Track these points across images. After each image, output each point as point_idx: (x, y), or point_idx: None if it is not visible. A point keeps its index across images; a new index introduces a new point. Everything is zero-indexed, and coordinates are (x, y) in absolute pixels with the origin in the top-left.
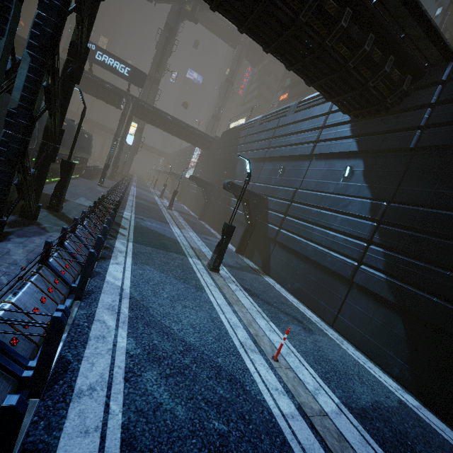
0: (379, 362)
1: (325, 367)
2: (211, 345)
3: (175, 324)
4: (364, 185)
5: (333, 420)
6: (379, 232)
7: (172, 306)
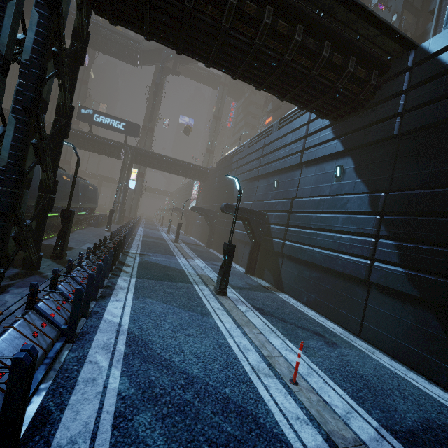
0: (422, 371)
1: (355, 384)
2: (217, 374)
3: (176, 356)
4: (358, 181)
5: None
6: (384, 224)
7: (174, 336)
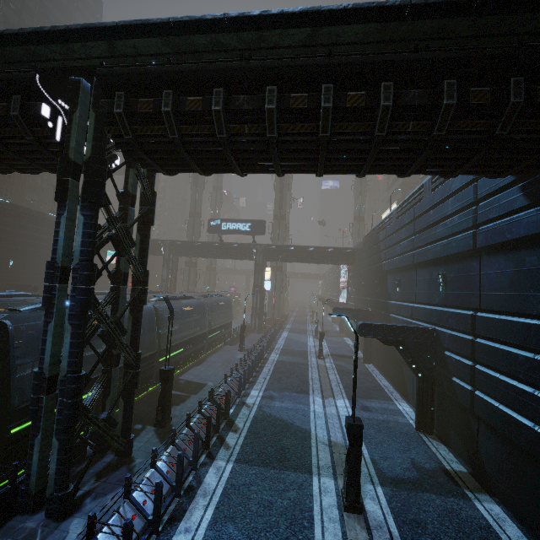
0: None
1: None
2: None
3: None
4: None
5: None
6: None
7: None
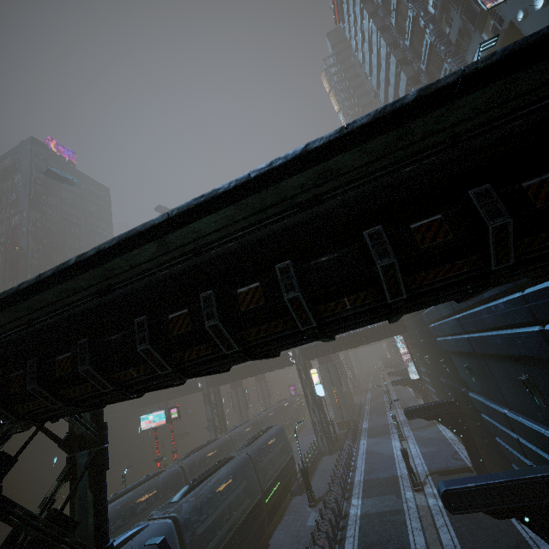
0: None
1: None
2: None
3: None
4: None
5: None
6: None
7: None
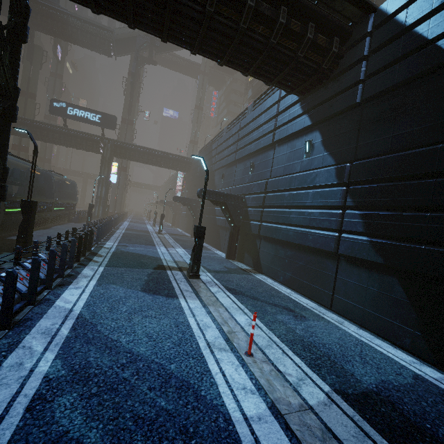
0: (388, 336)
1: (316, 352)
2: (166, 351)
3: (125, 336)
4: (326, 154)
5: (320, 413)
6: (350, 194)
7: (129, 318)
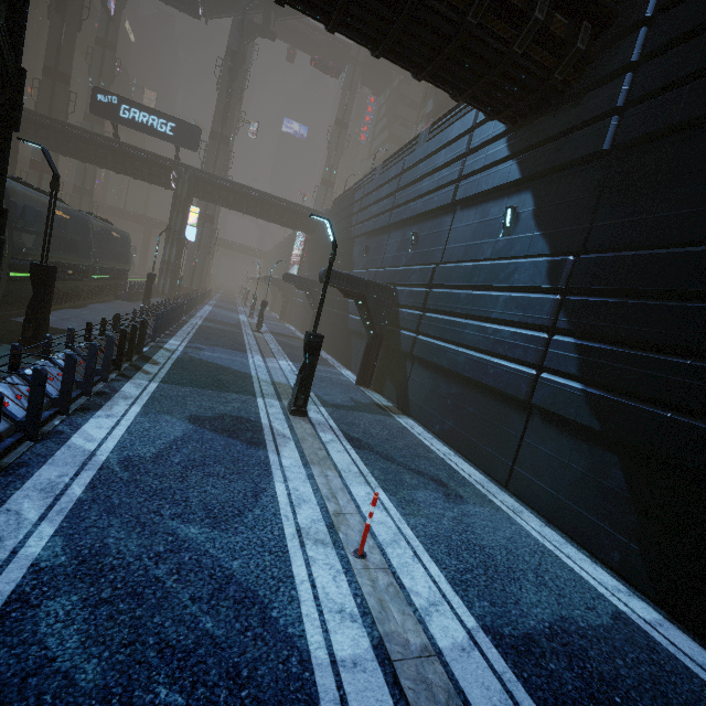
0: (587, 544)
1: (467, 560)
2: (230, 537)
3: (170, 506)
4: (537, 234)
5: (451, 663)
6: (565, 310)
7: (182, 476)
